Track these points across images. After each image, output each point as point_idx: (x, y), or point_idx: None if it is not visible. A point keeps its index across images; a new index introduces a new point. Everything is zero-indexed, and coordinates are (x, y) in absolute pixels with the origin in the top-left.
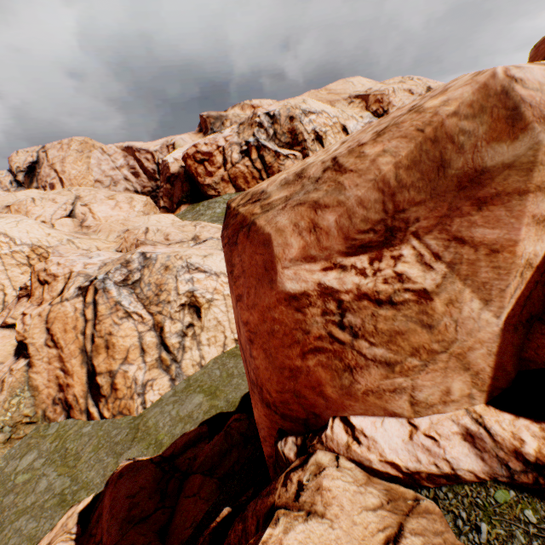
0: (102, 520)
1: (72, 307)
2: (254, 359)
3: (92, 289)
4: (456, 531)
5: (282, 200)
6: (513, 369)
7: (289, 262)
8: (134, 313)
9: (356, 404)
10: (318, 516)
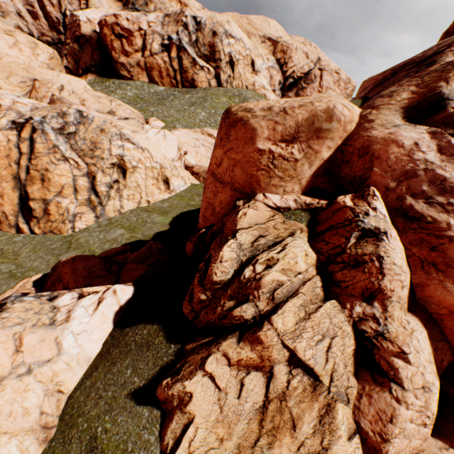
0: (62, 281)
1: (5, 138)
2: (234, 173)
3: (29, 127)
4: (286, 219)
5: (262, 116)
6: (310, 187)
7: (262, 138)
8: (71, 159)
9: (268, 189)
10: (255, 210)
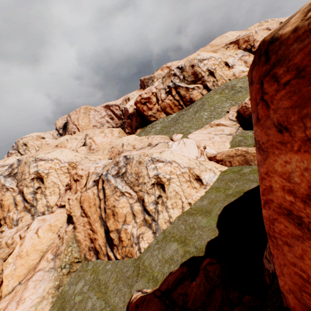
0: None
1: (92, 193)
2: None
3: (101, 180)
4: None
5: None
6: None
7: None
8: (126, 192)
9: None
10: None
